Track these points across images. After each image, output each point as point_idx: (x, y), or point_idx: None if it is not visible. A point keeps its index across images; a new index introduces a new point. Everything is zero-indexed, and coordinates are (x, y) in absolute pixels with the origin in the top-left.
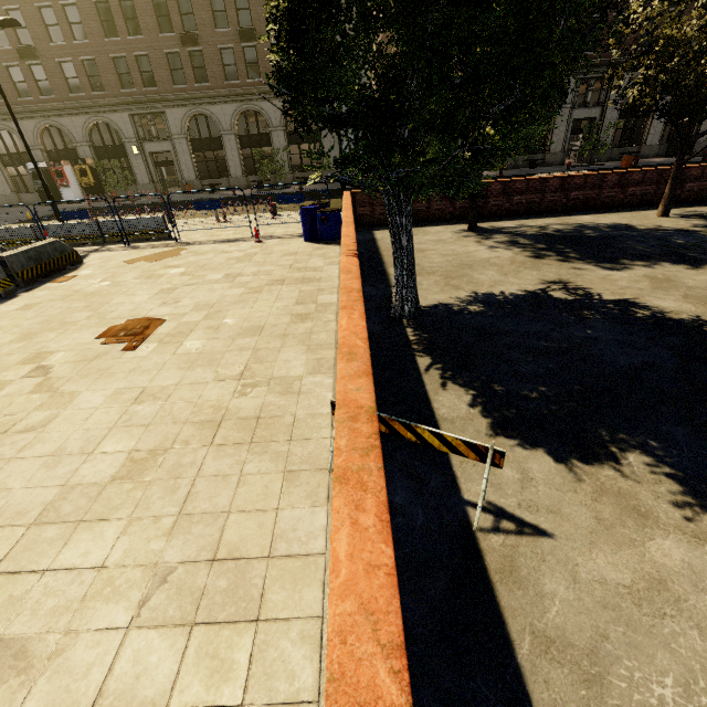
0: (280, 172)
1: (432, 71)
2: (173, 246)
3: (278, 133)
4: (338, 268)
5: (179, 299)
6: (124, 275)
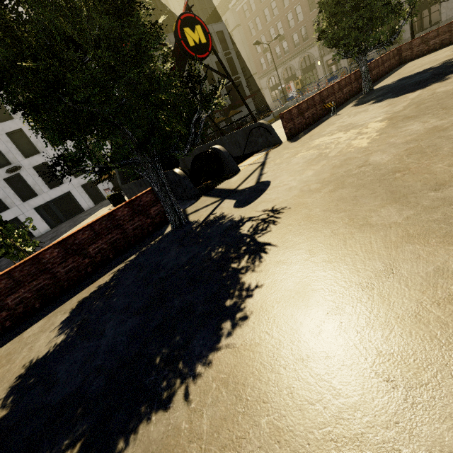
0: (402, 40)
1: (345, 32)
2: None
3: None
4: None
5: None
6: None
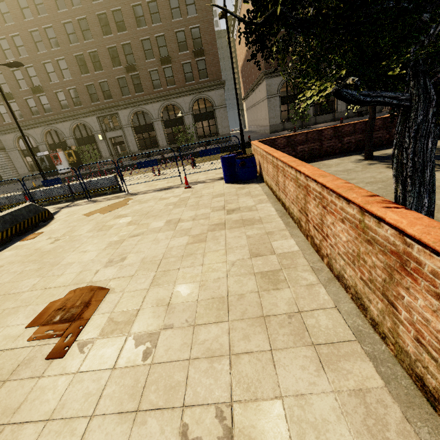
0: (190, 140)
1: None
2: (123, 197)
3: (188, 116)
4: (272, 206)
5: (125, 255)
6: (80, 228)
